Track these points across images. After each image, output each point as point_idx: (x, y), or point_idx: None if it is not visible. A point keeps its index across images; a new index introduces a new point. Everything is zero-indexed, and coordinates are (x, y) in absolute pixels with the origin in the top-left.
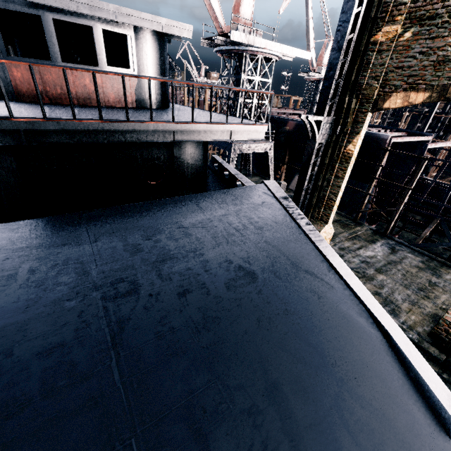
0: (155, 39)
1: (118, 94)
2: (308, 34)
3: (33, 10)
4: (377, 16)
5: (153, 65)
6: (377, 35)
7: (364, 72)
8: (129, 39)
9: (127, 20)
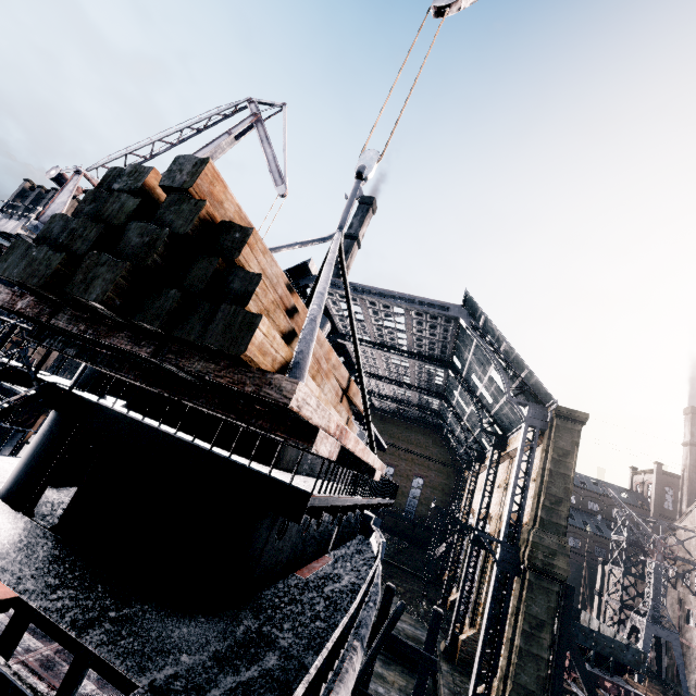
0: None
1: None
2: None
3: None
4: None
5: None
6: None
7: None
8: None
9: None
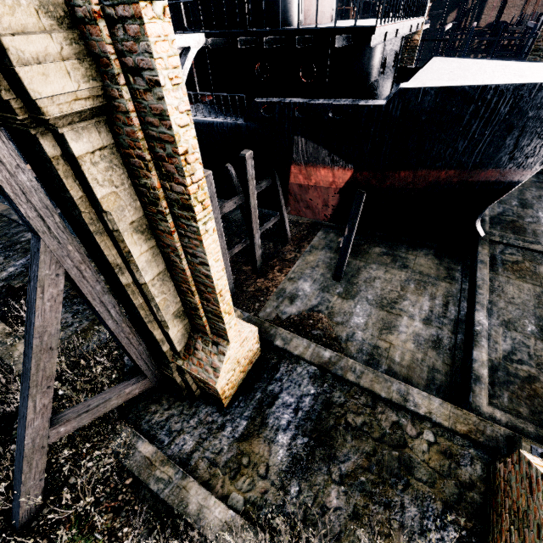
0: None
1: (330, 11)
2: None
3: None
4: None
5: None
6: None
7: None
8: None
9: None
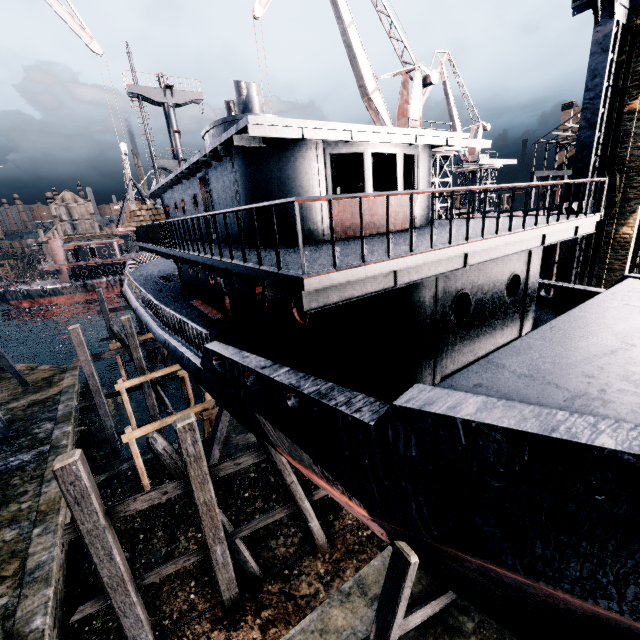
0: (430, 154)
1: (404, 215)
2: (453, 124)
3: (358, 149)
4: (626, 86)
5: (428, 180)
6: (632, 104)
7: (624, 144)
8: (413, 159)
9: (422, 141)
